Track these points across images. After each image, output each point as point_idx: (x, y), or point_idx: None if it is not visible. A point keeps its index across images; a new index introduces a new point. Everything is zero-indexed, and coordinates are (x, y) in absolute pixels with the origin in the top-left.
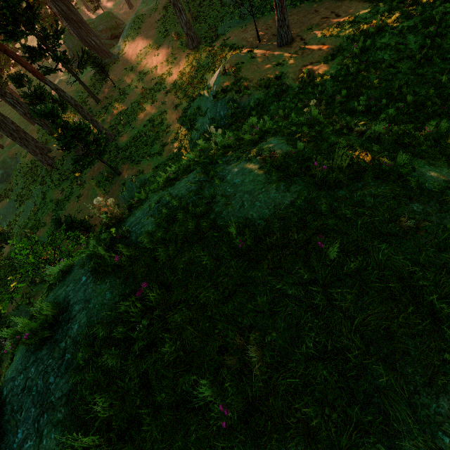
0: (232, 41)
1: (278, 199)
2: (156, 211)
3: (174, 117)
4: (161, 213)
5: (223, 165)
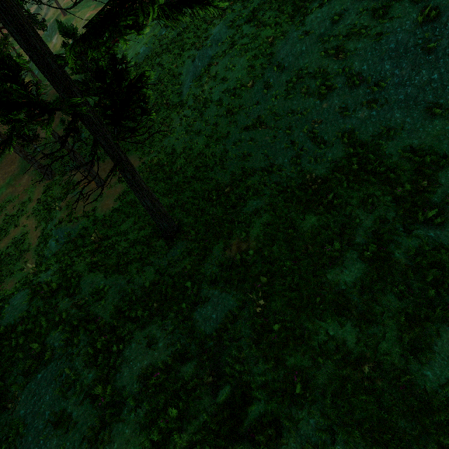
0: (74, 178)
1: (24, 309)
2: None
3: (34, 236)
4: None
5: (17, 294)
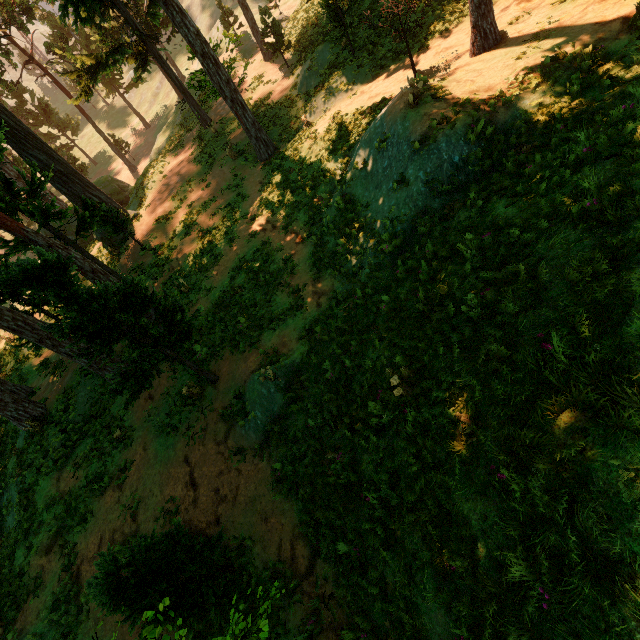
0: (351, 109)
1: None
2: None
3: (289, 243)
4: None
5: None
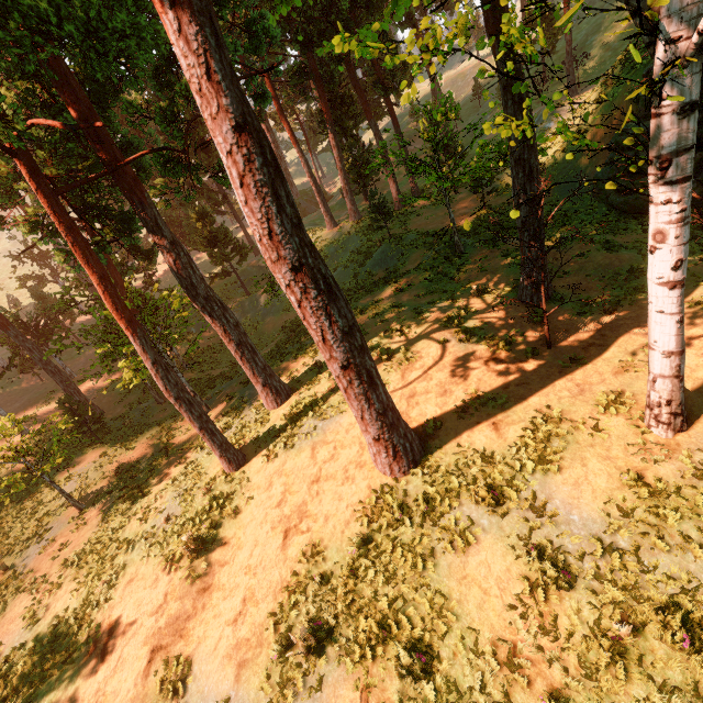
0: None
1: None
2: None
3: None
4: None
5: None
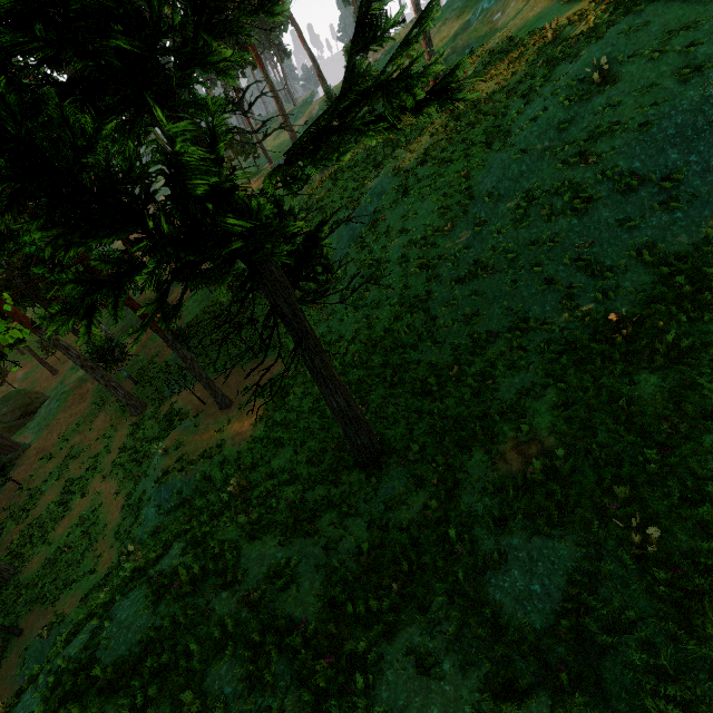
0: (179, 405)
1: (145, 624)
2: (45, 683)
3: (114, 508)
4: (48, 684)
5: (121, 599)
